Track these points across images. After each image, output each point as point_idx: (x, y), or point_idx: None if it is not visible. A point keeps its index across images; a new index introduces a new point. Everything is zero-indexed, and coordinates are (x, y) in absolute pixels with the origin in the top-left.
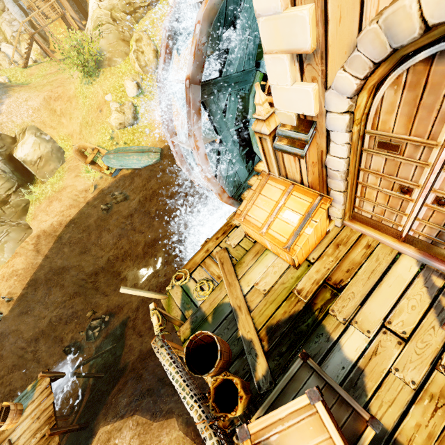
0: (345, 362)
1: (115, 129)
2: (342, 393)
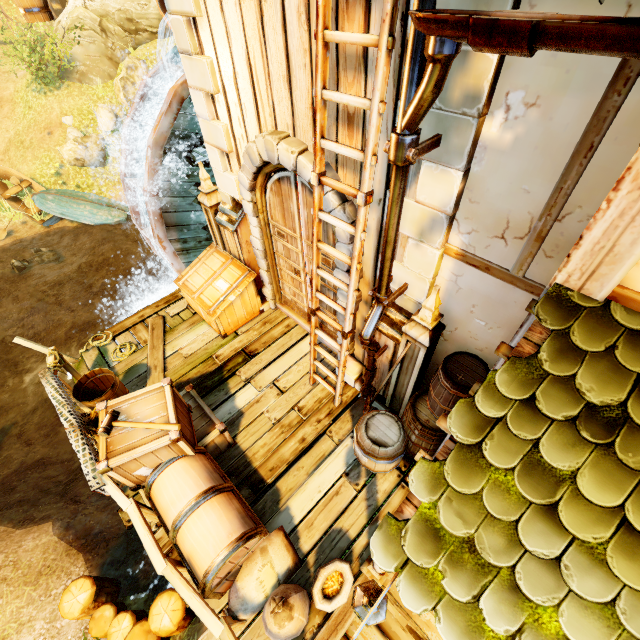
0: (234, 409)
1: (66, 164)
2: (207, 411)
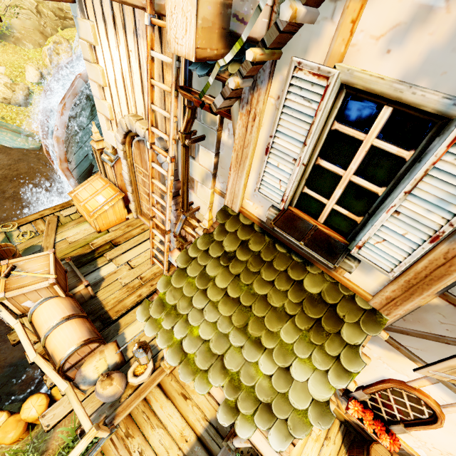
0: (98, 276)
1: None
2: (78, 273)
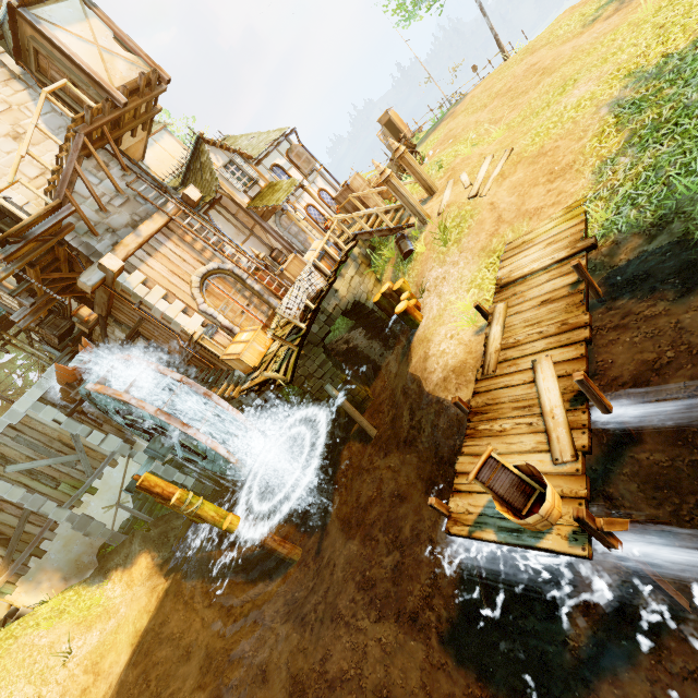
0: None
1: None
2: None
